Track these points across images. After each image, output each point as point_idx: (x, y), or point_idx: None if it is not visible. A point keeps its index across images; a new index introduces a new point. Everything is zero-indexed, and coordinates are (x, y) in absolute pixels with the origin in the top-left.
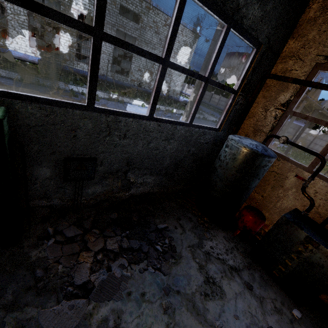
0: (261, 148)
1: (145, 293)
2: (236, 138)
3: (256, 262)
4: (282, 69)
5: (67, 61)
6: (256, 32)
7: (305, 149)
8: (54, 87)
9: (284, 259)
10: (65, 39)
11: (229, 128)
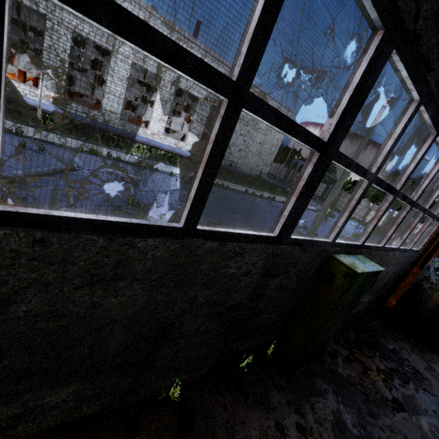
0: None
1: (435, 411)
2: None
3: None
4: None
5: (155, 135)
6: None
7: None
8: (165, 172)
9: None
10: (158, 112)
11: (425, 249)
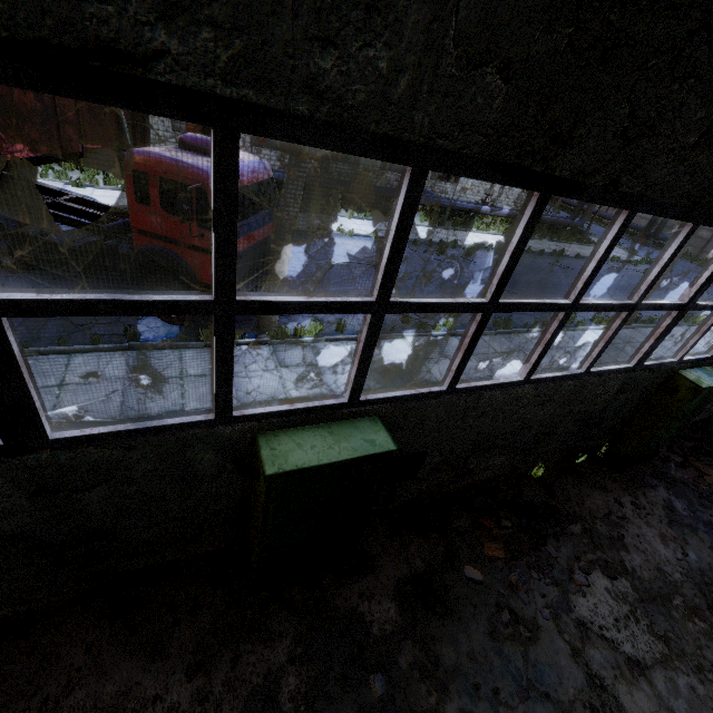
0: None
1: None
2: None
3: None
4: None
5: (369, 172)
6: None
7: None
8: None
9: None
10: None
11: None
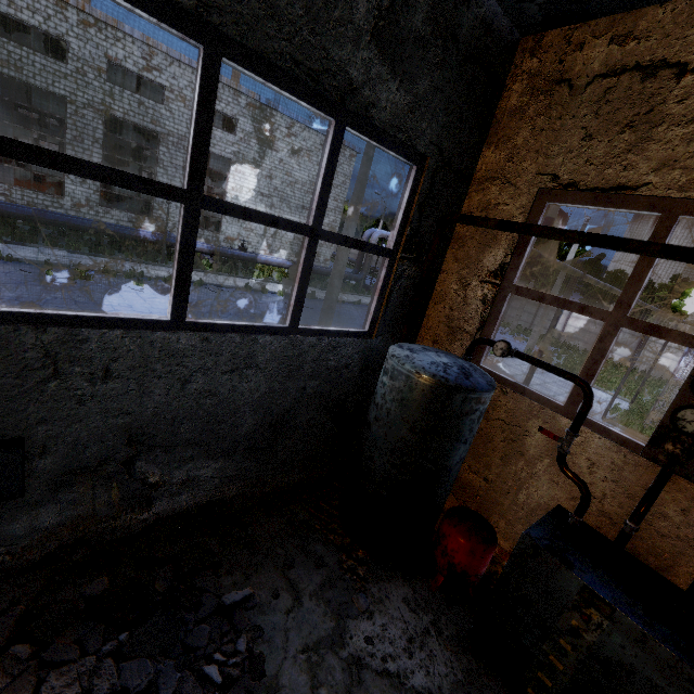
0: (457, 371)
1: None
2: (401, 351)
3: (487, 664)
4: (480, 204)
5: (83, 207)
6: (407, 134)
7: (548, 367)
8: (38, 262)
9: (545, 653)
10: None
11: (396, 330)
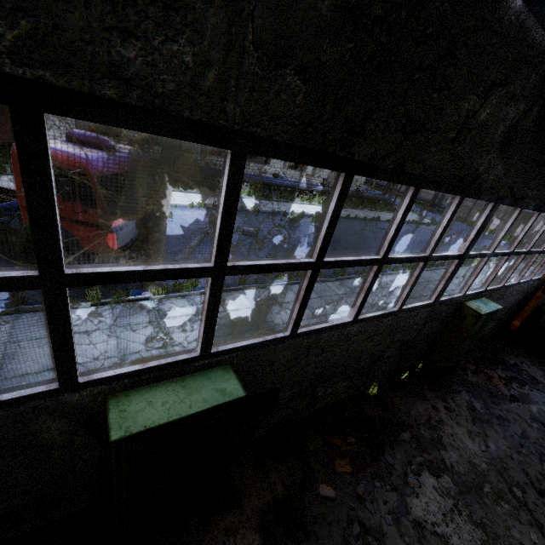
0: None
1: (544, 402)
2: None
3: None
4: None
5: None
6: None
7: None
8: (265, 212)
9: None
10: None
11: None
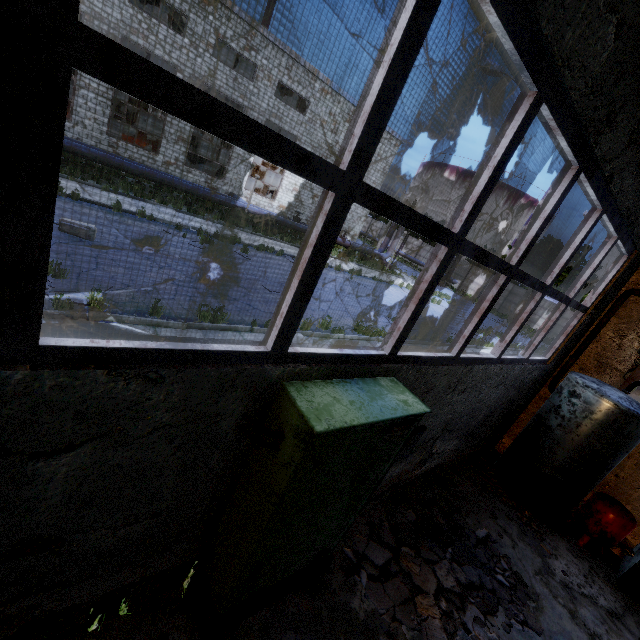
0: (637, 406)
1: None
2: (591, 384)
3: (632, 599)
4: None
5: (171, 165)
6: (638, 239)
7: None
8: (168, 223)
9: None
10: (175, 127)
11: (559, 358)
